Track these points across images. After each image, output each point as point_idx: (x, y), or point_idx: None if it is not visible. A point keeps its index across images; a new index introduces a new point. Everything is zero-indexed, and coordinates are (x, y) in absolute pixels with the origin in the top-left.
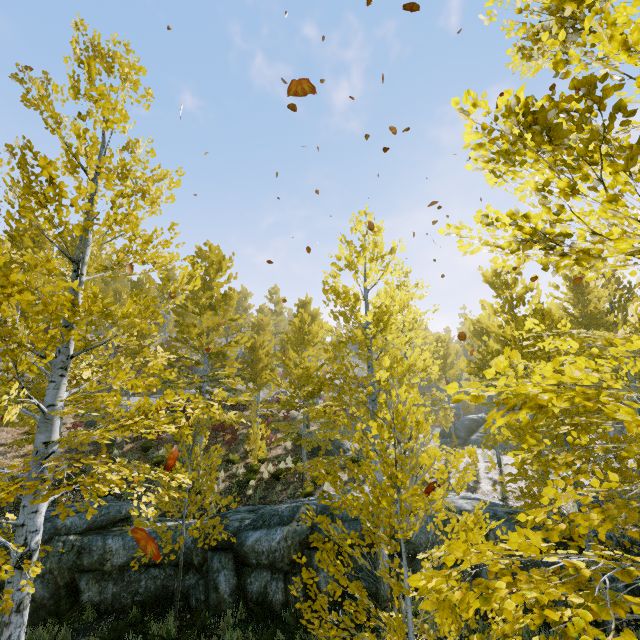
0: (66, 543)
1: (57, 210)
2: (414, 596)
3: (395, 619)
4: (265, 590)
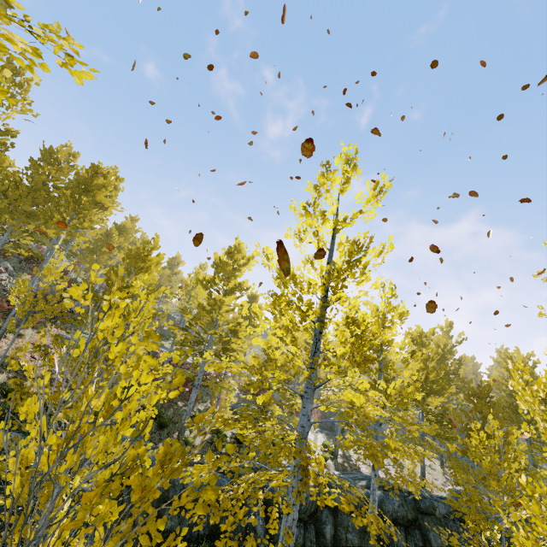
0: None
1: (361, 272)
2: None
3: (516, 545)
4: None
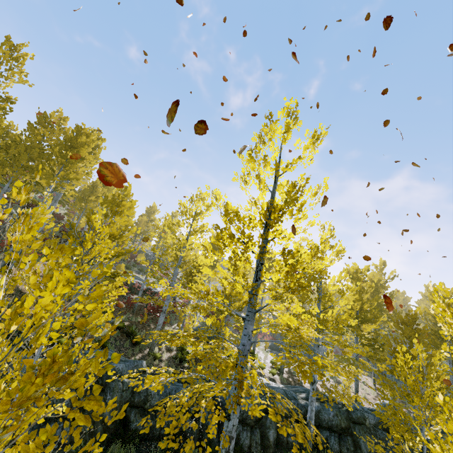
0: (124, 383)
1: (298, 210)
2: (318, 450)
3: None
4: (238, 436)
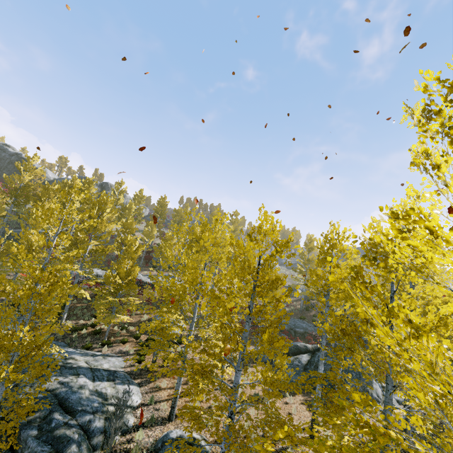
0: None
1: None
2: None
3: None
4: None
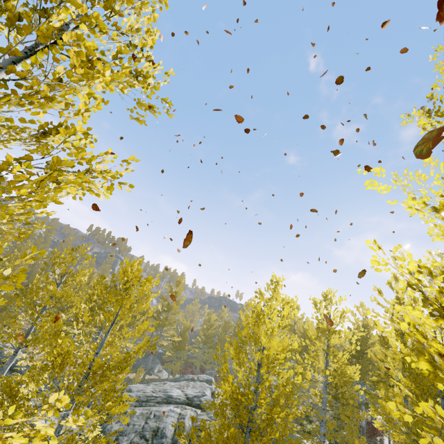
0: None
1: None
2: None
3: None
4: None
